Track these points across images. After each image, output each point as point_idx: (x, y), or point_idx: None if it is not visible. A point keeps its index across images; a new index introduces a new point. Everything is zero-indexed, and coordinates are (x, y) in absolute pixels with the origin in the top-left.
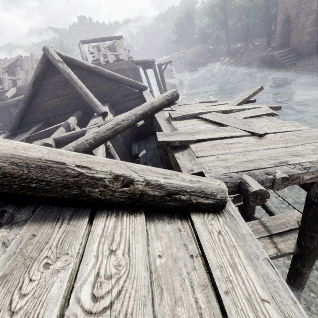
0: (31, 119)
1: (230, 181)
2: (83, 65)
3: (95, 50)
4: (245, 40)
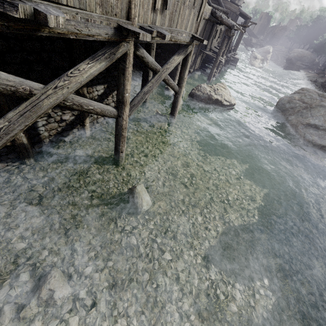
0: None
1: (214, 11)
2: None
3: None
4: None
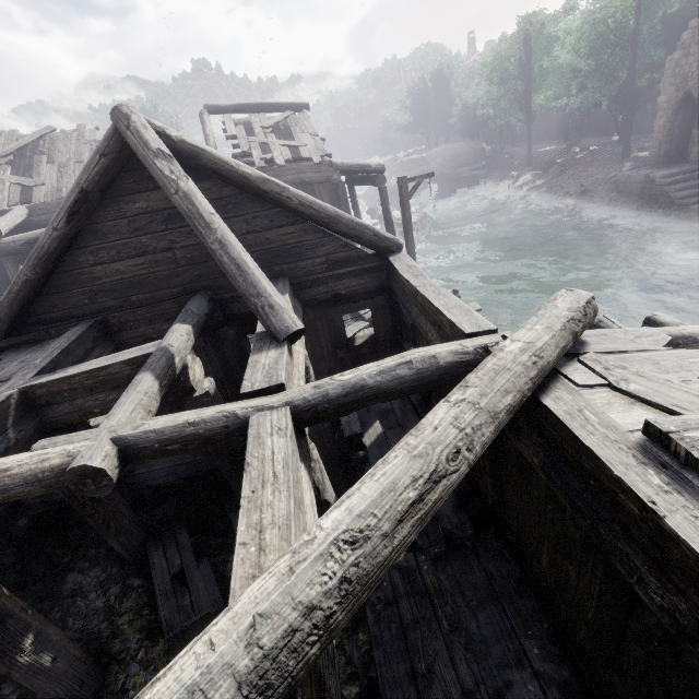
0: (52, 309)
1: None
2: (228, 171)
3: (241, 132)
4: (561, 140)
